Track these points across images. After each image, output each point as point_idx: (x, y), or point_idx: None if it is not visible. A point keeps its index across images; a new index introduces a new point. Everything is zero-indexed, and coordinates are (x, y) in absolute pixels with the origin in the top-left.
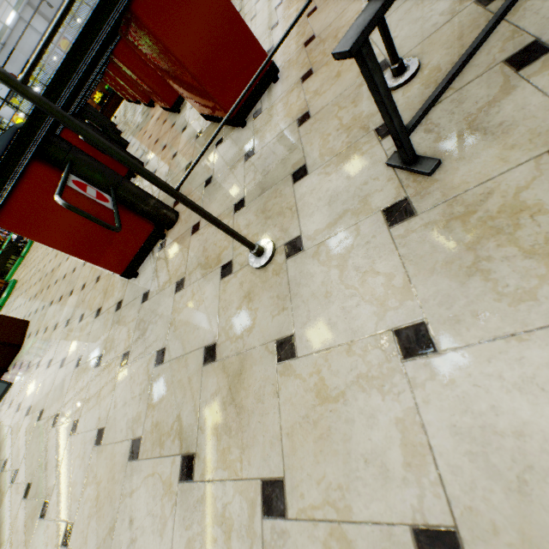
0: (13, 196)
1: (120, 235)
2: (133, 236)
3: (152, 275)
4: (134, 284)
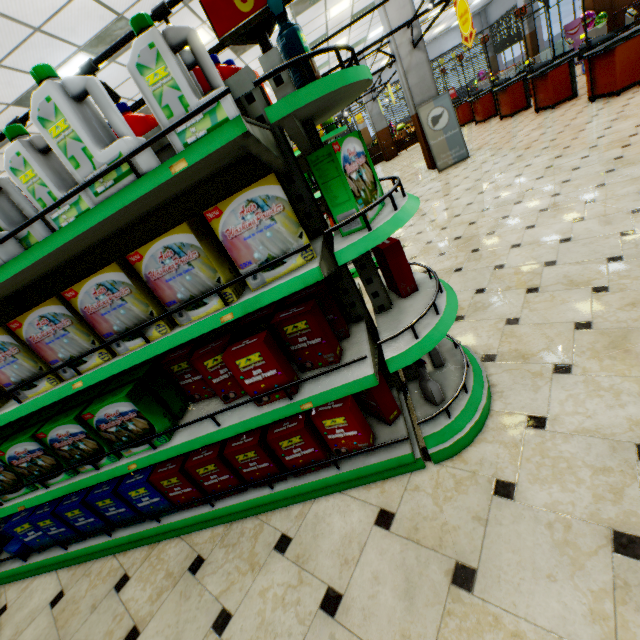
0: (627, 42)
1: (633, 73)
2: (636, 77)
3: (636, 90)
4: (617, 97)
